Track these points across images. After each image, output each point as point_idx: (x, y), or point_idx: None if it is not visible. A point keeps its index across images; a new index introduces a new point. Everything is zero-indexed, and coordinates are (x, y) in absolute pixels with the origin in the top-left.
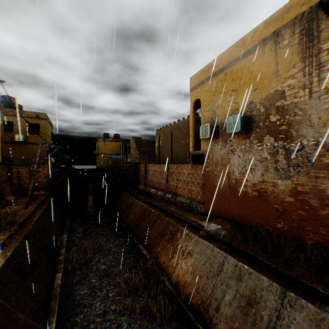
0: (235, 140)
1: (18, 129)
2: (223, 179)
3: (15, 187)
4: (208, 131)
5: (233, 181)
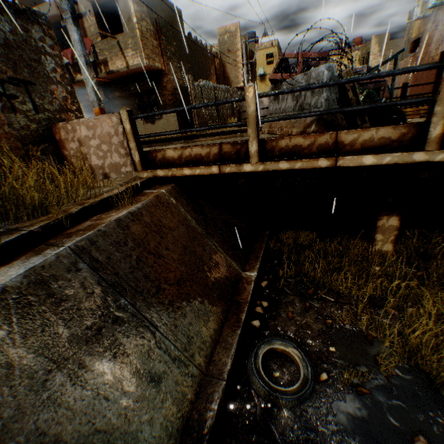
0: (439, 14)
1: (259, 64)
2: (424, 61)
3: (261, 113)
4: (417, 11)
5: (428, 60)
